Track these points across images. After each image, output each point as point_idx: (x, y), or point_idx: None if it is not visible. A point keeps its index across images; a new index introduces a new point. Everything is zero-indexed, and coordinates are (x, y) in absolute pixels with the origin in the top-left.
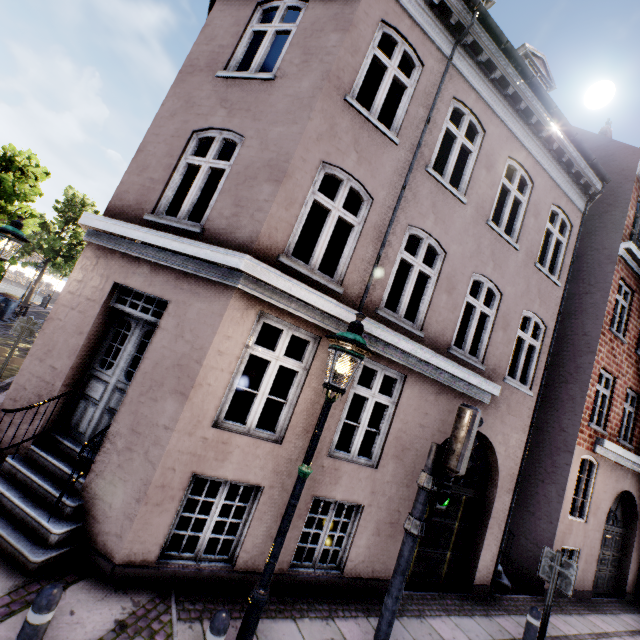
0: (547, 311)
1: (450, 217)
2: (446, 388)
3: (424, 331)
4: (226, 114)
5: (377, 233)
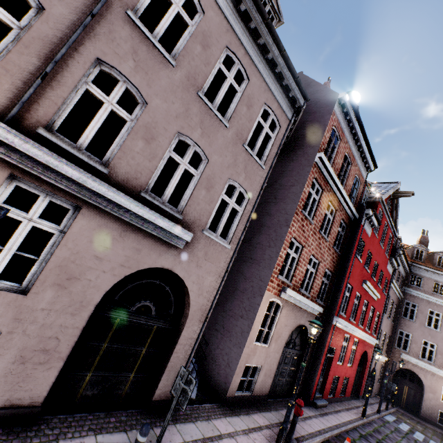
0: (251, 185)
1: (155, 72)
2: (135, 228)
3: (111, 169)
4: None
5: (48, 48)
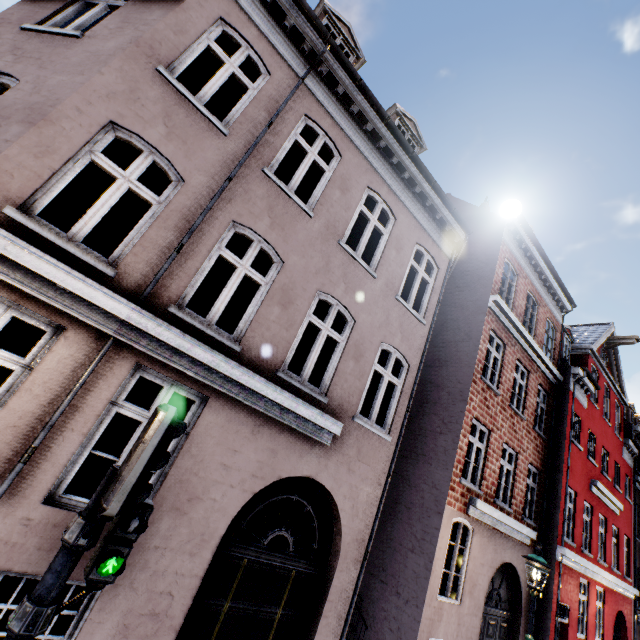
0: (410, 348)
1: (292, 226)
2: (270, 420)
3: (243, 345)
4: (12, 60)
5: (185, 219)
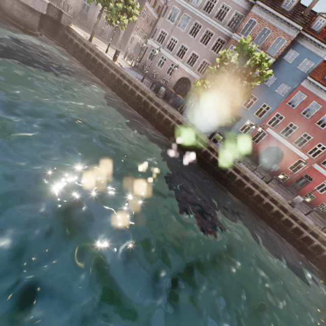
0: None
1: None
2: None
3: None
4: None
5: None
